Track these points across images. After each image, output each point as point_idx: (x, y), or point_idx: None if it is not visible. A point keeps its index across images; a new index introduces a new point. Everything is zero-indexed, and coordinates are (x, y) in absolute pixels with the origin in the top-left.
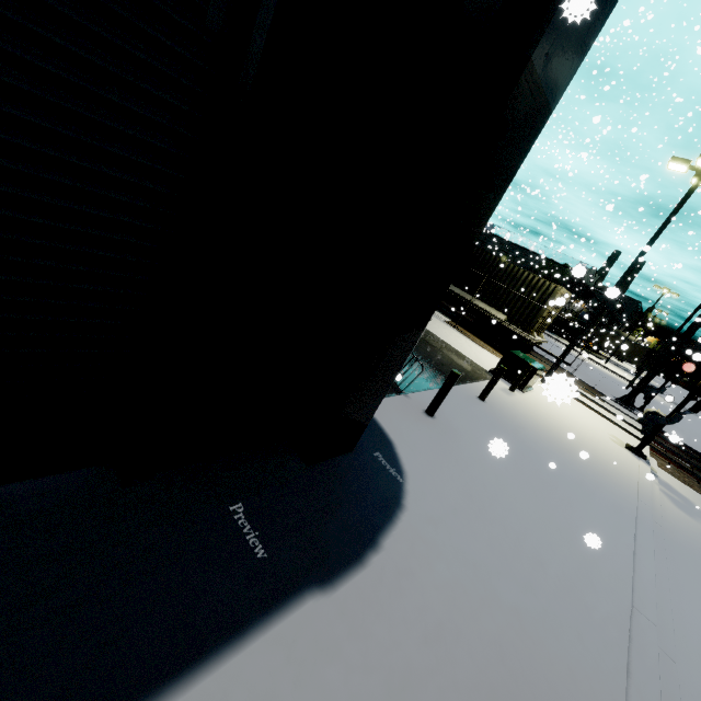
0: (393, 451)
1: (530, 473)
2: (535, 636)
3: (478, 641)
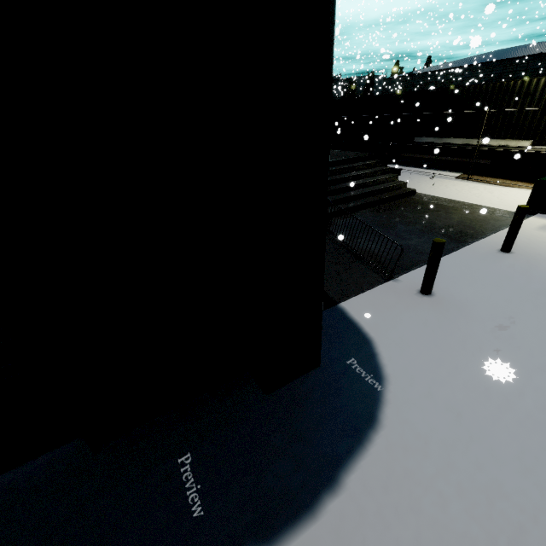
0: (372, 353)
1: None
2: None
3: None
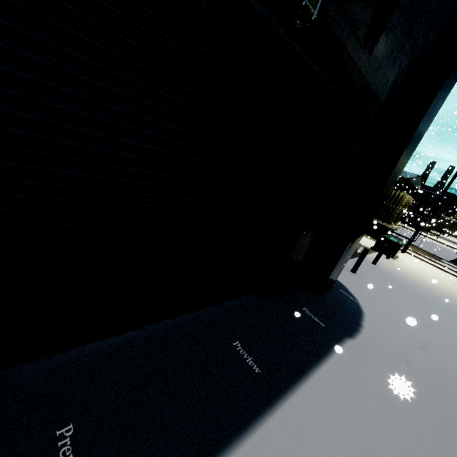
0: (347, 289)
1: (414, 300)
2: (442, 364)
3: (418, 362)
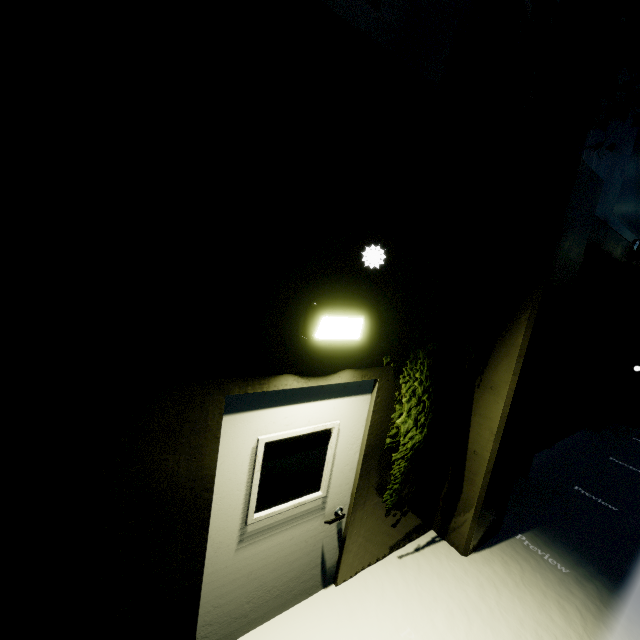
0: None
1: None
2: None
3: None
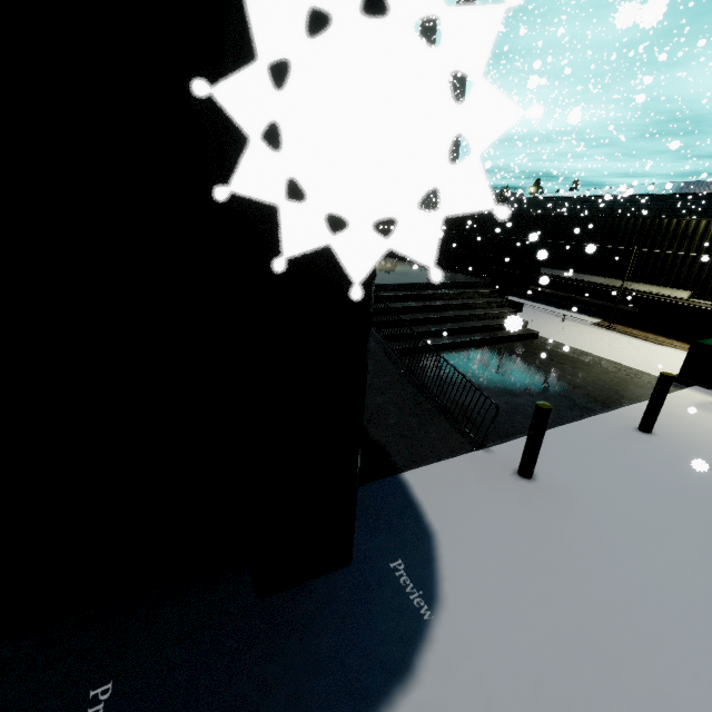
0: (430, 556)
1: None
2: None
3: None
